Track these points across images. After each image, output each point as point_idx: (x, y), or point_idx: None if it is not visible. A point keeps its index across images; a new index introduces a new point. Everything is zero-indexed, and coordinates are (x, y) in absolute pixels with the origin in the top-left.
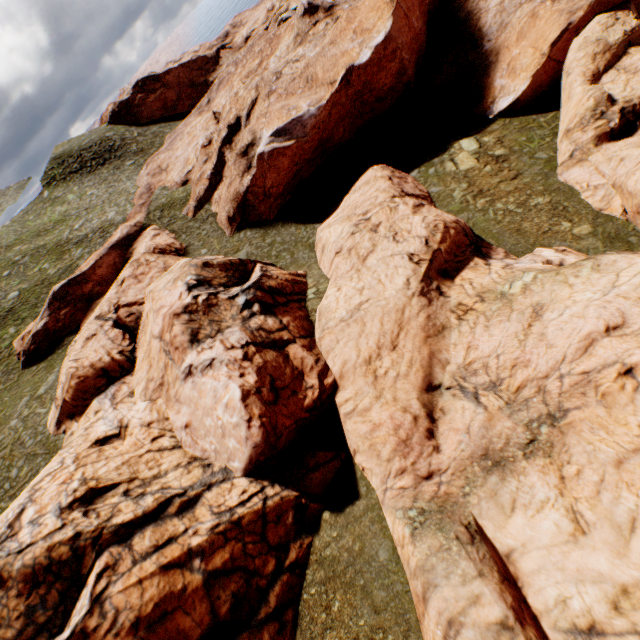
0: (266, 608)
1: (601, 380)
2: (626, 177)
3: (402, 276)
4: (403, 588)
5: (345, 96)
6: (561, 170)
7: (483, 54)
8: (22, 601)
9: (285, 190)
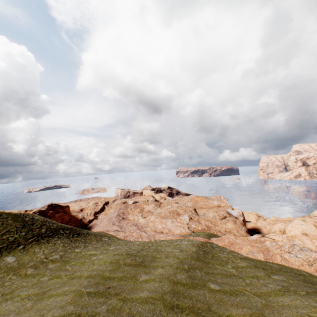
0: None
1: None
2: None
3: None
4: None
5: None
6: None
7: None
8: None
9: None
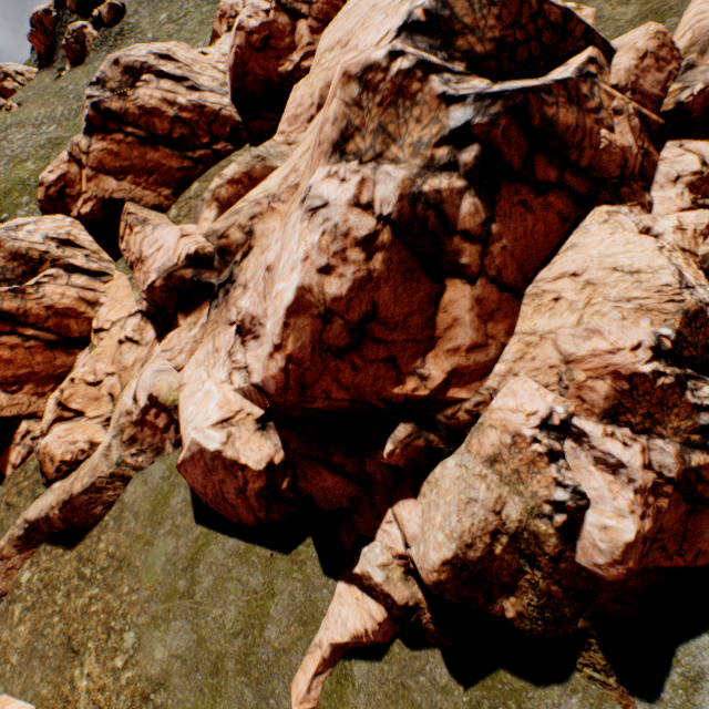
0: (193, 155)
1: None
2: None
3: None
4: None
5: None
6: None
7: None
8: (121, 77)
9: None
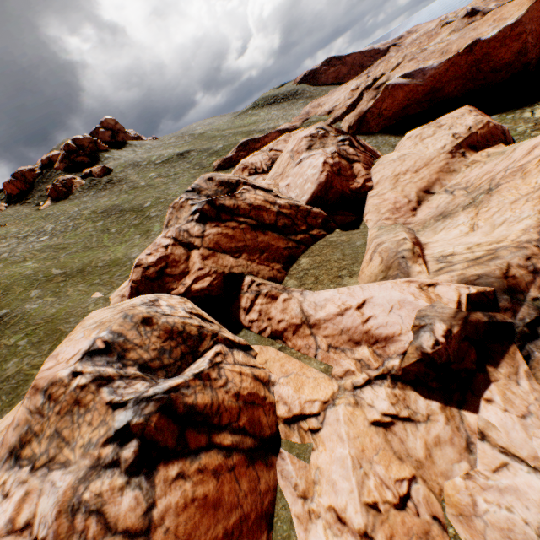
0: (294, 238)
1: (528, 166)
2: None
3: (442, 143)
4: (361, 252)
5: (464, 61)
6: None
7: None
8: (216, 187)
9: (392, 116)
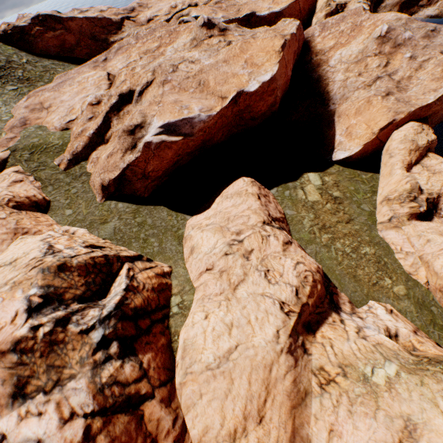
0: None
1: None
2: (432, 257)
3: (273, 325)
4: None
5: (231, 111)
6: (381, 227)
7: (329, 111)
8: None
9: (163, 173)
